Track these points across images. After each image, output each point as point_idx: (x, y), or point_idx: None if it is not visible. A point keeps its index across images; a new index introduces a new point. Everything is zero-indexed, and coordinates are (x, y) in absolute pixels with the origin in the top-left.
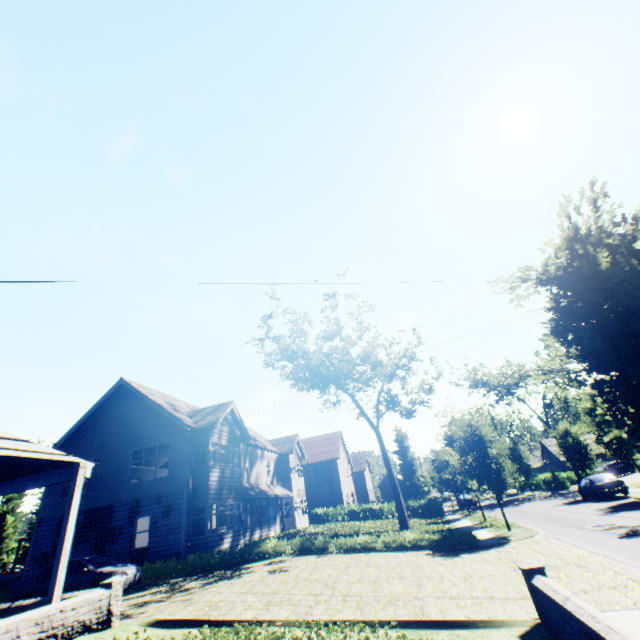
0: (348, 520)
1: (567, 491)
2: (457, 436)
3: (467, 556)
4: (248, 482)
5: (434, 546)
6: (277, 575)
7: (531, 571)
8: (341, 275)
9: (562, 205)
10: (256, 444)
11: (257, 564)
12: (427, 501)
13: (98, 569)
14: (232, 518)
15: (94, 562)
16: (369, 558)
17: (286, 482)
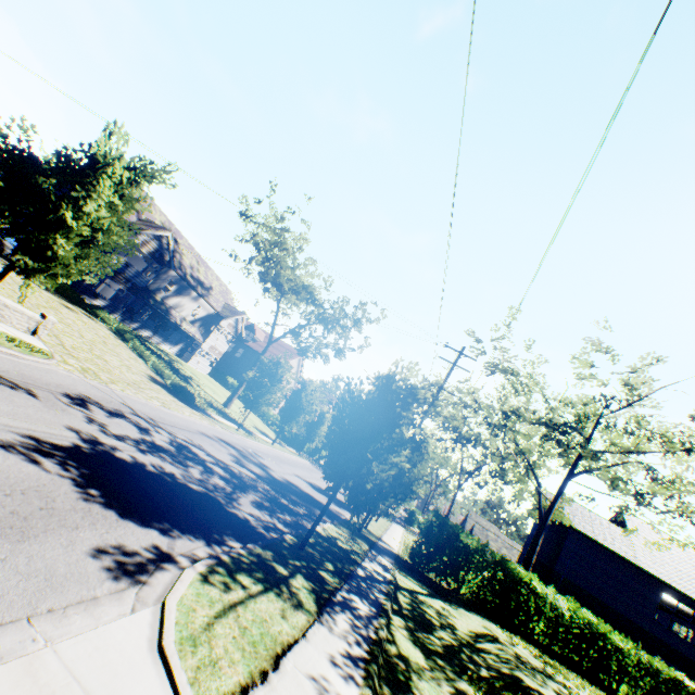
0: (240, 399)
1: (398, 520)
2: (309, 388)
3: (156, 385)
4: (163, 300)
5: (171, 385)
6: (57, 302)
7: (44, 316)
8: (309, 200)
9: (106, 127)
10: (193, 286)
11: (80, 309)
12: (295, 433)
13: (1, 237)
14: (120, 299)
15: (5, 235)
16: (124, 351)
17: (207, 333)
